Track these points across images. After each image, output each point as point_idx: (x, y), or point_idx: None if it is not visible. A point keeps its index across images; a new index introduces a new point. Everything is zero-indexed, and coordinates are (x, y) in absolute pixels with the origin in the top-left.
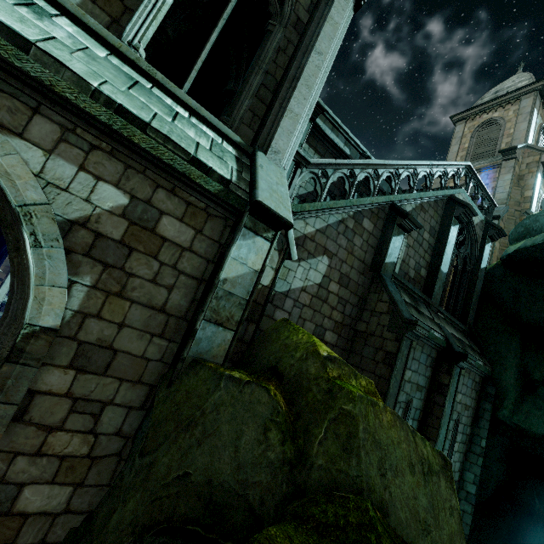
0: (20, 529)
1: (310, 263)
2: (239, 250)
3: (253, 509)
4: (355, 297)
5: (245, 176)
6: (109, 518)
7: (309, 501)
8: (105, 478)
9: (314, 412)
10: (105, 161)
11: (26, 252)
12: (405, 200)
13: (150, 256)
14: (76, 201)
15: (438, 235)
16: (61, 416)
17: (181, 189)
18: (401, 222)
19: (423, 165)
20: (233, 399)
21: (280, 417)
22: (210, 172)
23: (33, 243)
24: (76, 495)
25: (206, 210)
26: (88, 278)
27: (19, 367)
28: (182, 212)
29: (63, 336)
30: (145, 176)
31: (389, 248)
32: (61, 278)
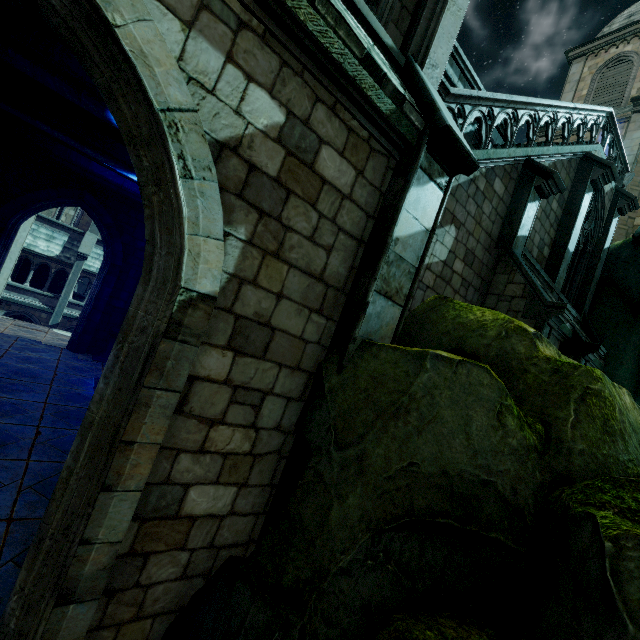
0: (189, 532)
1: (437, 235)
2: (412, 199)
3: (506, 499)
4: (478, 280)
5: (409, 96)
6: (325, 516)
7: (588, 488)
8: (267, 477)
9: (545, 395)
10: (257, 51)
11: (176, 183)
12: (541, 155)
13: (308, 203)
14: (225, 111)
15: (566, 204)
16: (221, 407)
17: (343, 106)
18: (541, 183)
19: (565, 108)
20: (447, 382)
21: (510, 401)
22: (383, 82)
23: (182, 171)
24: (240, 496)
25: (368, 142)
26: (242, 229)
27: (177, 345)
28: (343, 142)
29: (218, 307)
30: (303, 81)
31: (523, 218)
32: (216, 226)
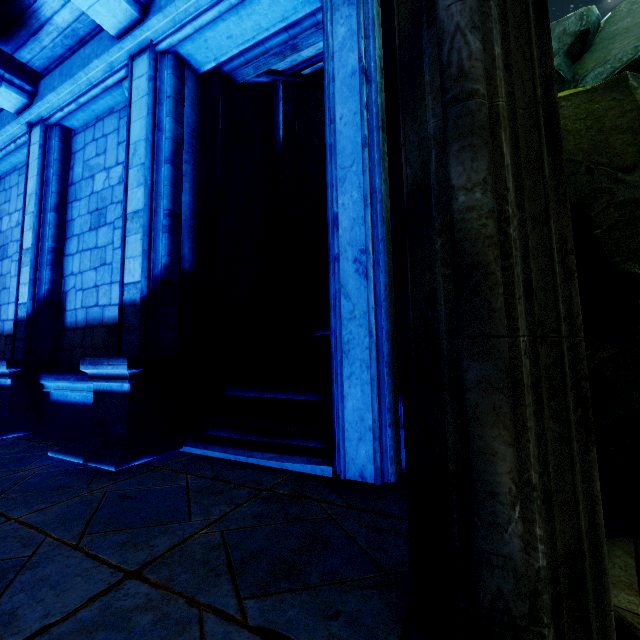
0: None
1: None
2: None
3: None
4: None
5: None
6: None
7: None
8: None
9: None
10: None
11: None
12: None
13: None
14: None
15: None
16: None
17: None
18: None
19: None
20: None
21: None
22: None
23: None
24: None
25: None
26: None
27: None
28: None
29: None
30: None
31: None
32: None
